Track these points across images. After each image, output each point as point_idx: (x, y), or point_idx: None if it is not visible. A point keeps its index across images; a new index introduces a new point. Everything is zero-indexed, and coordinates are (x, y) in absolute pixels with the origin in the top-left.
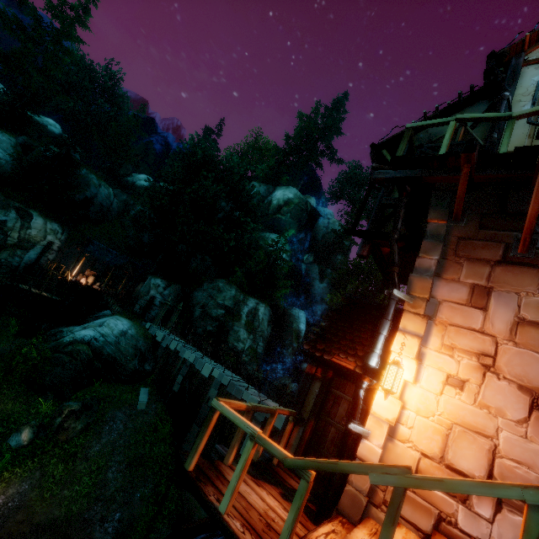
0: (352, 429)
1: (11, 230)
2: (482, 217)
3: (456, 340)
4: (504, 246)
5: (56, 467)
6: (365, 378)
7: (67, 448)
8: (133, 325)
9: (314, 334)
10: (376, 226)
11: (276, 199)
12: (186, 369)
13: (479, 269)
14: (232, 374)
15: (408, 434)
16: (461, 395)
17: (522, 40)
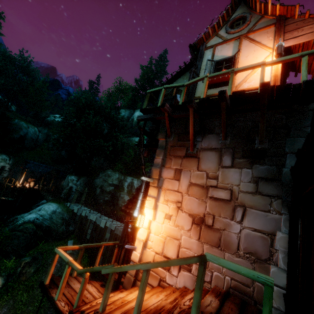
0: (127, 248)
1: None
2: (179, 135)
3: (169, 197)
4: (186, 148)
5: (22, 295)
6: (129, 223)
7: (27, 283)
8: (59, 206)
9: (128, 200)
10: (149, 140)
11: (136, 117)
12: (92, 225)
13: (178, 161)
14: (116, 223)
15: (151, 245)
16: (170, 222)
17: (202, 37)
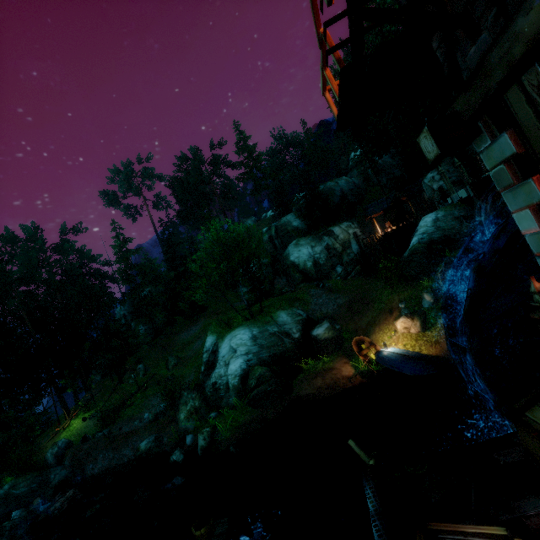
0: None
1: (333, 245)
2: None
3: None
4: None
5: None
6: None
7: None
8: (437, 211)
9: None
10: None
11: None
12: None
13: None
14: None
15: None
16: None
17: None
